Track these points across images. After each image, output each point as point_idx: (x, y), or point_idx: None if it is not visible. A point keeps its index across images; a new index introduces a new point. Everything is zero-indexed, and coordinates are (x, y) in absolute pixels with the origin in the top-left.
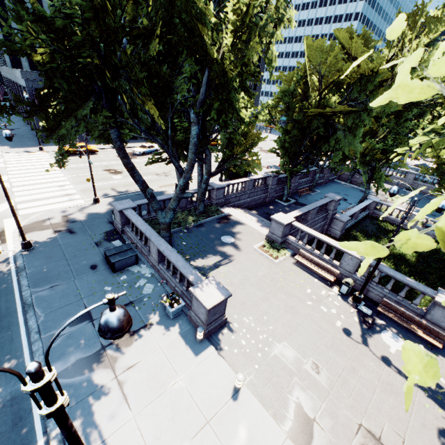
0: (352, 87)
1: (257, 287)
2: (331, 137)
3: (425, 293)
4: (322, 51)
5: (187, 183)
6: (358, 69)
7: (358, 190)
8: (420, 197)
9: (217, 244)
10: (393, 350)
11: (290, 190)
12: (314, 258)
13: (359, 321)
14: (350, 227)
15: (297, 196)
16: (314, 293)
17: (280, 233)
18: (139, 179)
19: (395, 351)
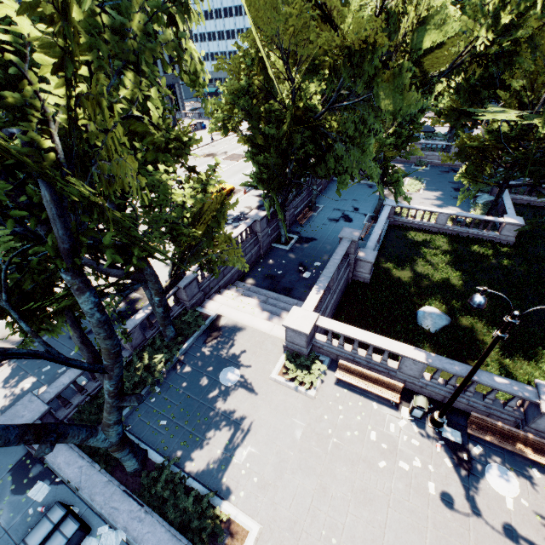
0: (340, 72)
1: (303, 470)
2: (327, 154)
3: (525, 398)
4: (275, 9)
5: (121, 381)
6: (342, 40)
7: (366, 187)
8: (433, 172)
9: (217, 396)
10: (510, 504)
11: (286, 222)
12: (363, 370)
13: (453, 465)
14: (376, 257)
15: (298, 226)
16: (382, 437)
17: (304, 343)
18: (5, 439)
19: (513, 503)
